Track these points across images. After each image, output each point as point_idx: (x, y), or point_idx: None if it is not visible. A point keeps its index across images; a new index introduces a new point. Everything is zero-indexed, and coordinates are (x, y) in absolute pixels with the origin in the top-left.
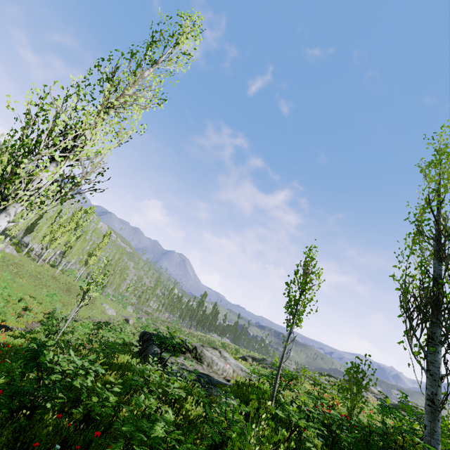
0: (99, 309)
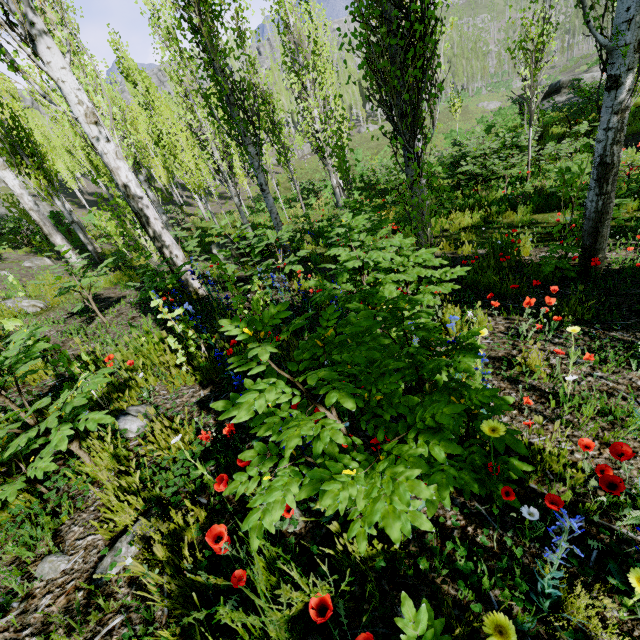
0: (477, 113)
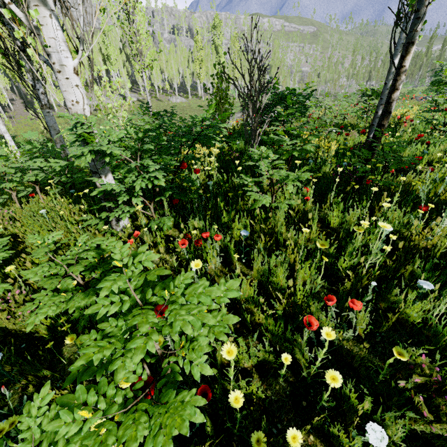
0: None
